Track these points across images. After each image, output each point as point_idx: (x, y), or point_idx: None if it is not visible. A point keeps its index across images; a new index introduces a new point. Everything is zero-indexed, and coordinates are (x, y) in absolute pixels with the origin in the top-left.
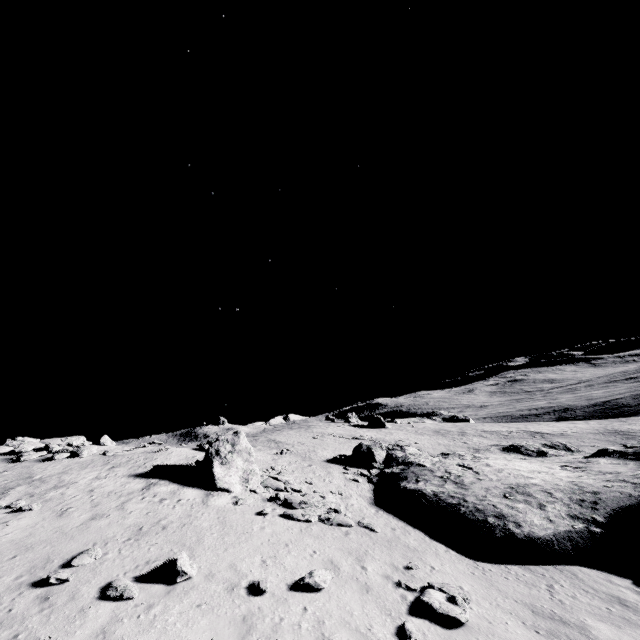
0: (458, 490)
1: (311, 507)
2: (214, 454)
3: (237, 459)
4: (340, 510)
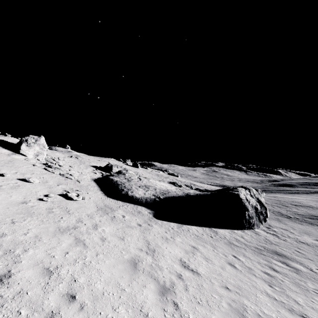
0: (126, 181)
1: (59, 170)
2: (24, 141)
3: (36, 146)
4: (73, 175)
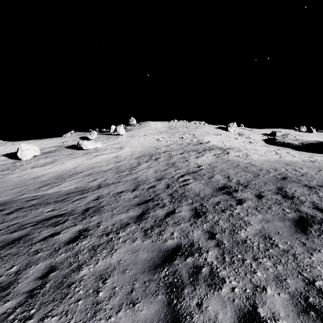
0: (281, 138)
1: (244, 136)
2: (228, 126)
3: (233, 127)
4: (250, 137)
